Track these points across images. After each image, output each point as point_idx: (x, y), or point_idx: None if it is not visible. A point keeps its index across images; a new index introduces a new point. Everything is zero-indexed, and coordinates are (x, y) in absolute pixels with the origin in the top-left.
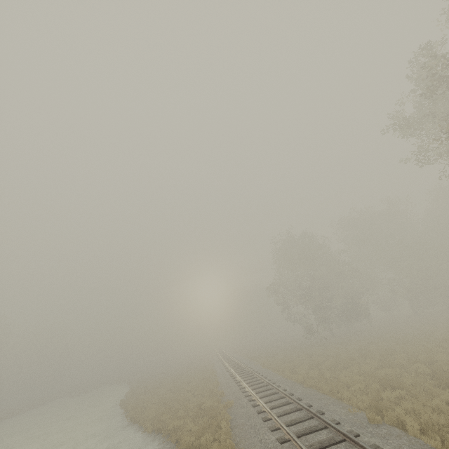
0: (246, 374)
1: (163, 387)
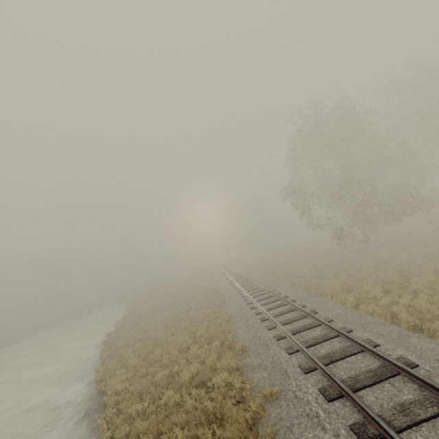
0: (272, 302)
1: (157, 317)
